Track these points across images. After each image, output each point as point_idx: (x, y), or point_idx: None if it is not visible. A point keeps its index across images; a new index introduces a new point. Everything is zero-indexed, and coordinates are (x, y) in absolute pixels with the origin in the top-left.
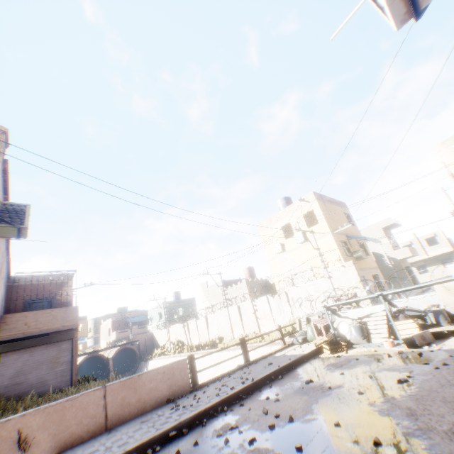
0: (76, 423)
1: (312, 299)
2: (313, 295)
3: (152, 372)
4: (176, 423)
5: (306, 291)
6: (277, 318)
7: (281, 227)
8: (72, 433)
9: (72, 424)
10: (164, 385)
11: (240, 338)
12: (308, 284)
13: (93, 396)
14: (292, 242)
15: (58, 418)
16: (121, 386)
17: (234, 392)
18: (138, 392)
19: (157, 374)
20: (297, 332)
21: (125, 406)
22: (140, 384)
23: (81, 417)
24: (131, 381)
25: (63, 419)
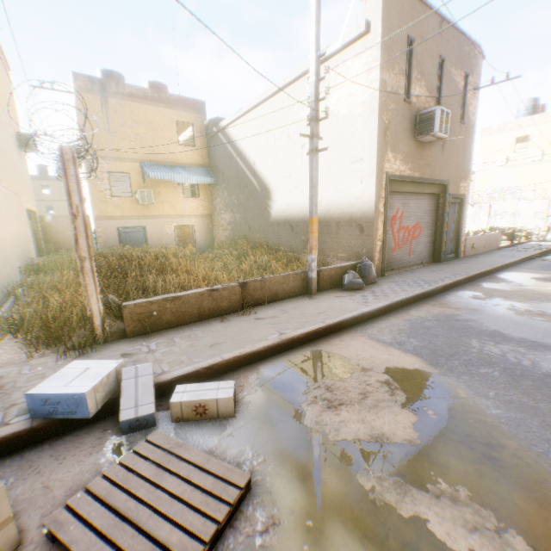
0: (479, 246)
1: (517, 215)
2: (521, 212)
3: (493, 234)
4: (535, 253)
5: (513, 208)
6: (467, 225)
7: (514, 137)
8: (478, 249)
9: (478, 246)
10: (494, 242)
11: (512, 230)
12: (521, 202)
13: (482, 238)
14: (519, 158)
15: (476, 242)
16: (486, 237)
17: (544, 250)
18: (489, 242)
19: (494, 236)
20: (533, 235)
21: (486, 246)
22: (490, 239)
23: (480, 244)
24: (488, 236)
25: (477, 243)
